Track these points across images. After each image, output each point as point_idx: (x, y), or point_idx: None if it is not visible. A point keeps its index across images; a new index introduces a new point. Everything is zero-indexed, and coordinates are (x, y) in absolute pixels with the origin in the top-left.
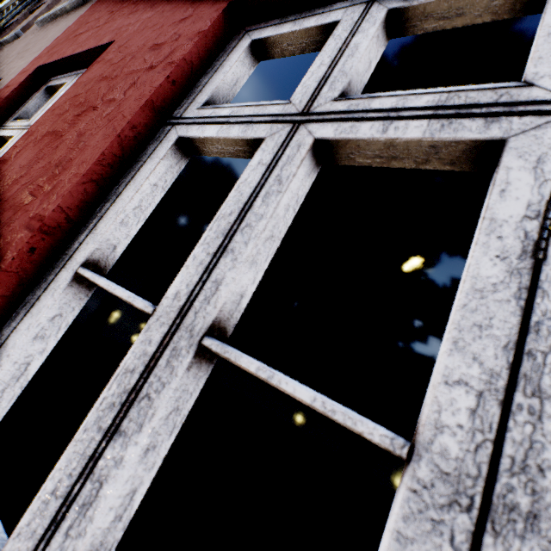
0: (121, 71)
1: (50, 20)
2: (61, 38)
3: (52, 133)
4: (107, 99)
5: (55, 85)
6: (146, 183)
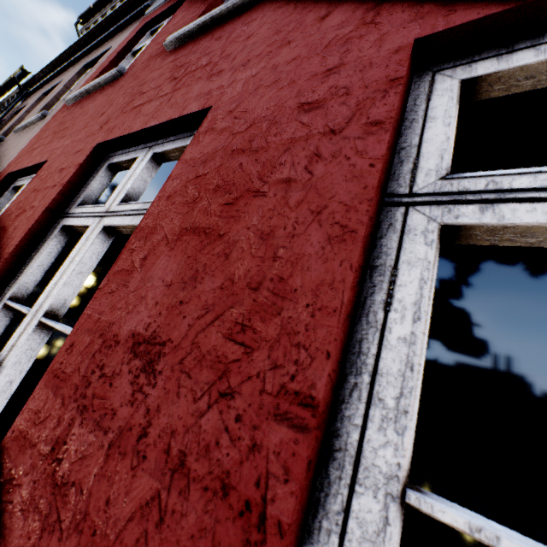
0: (43, 186)
1: (23, 129)
2: (25, 149)
3: (3, 228)
4: (32, 206)
5: (19, 185)
6: (44, 252)
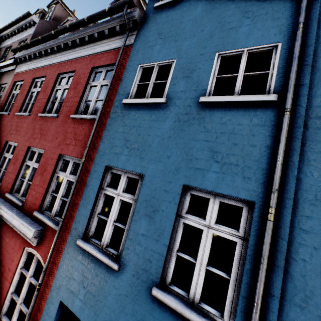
0: None
1: None
2: None
3: None
4: None
5: None
6: (2, 160)
